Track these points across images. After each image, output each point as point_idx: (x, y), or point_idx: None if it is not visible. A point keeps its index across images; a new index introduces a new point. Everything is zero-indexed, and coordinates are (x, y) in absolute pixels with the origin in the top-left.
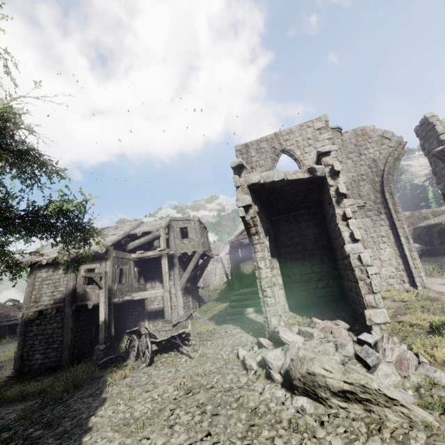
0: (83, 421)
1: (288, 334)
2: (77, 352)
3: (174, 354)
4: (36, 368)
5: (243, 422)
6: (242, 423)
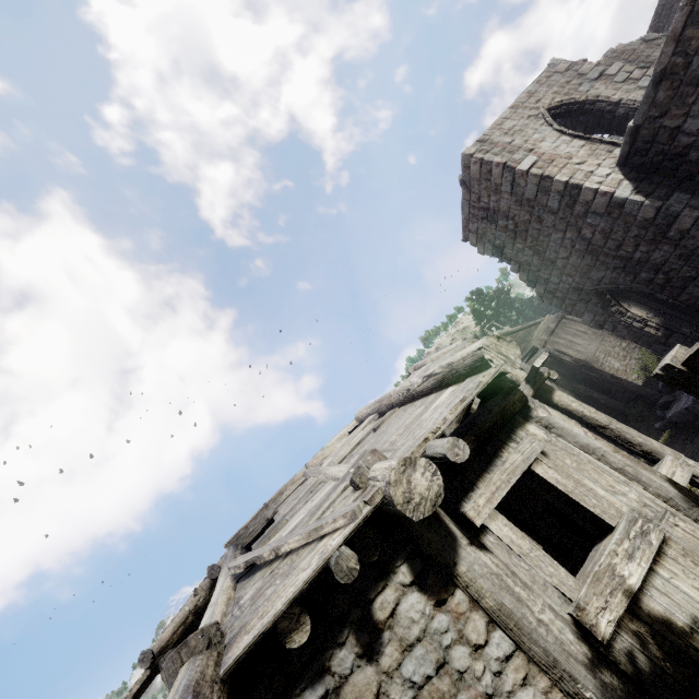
0: None
1: None
2: None
3: None
4: None
5: None
6: None
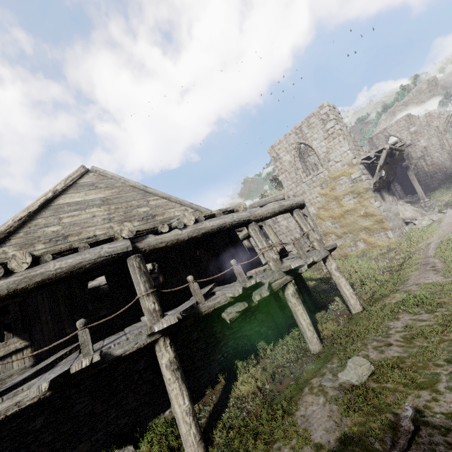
0: None
1: None
2: None
3: None
4: None
5: None
6: None
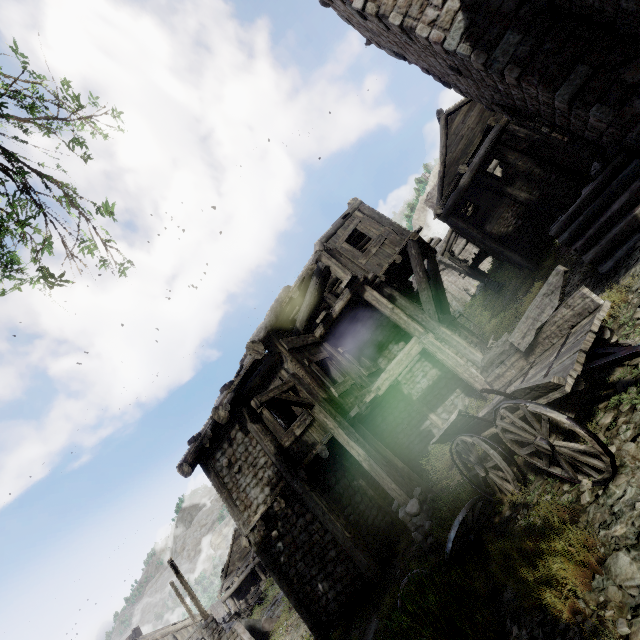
0: None
1: None
2: (374, 541)
3: None
4: (336, 609)
5: None
6: None
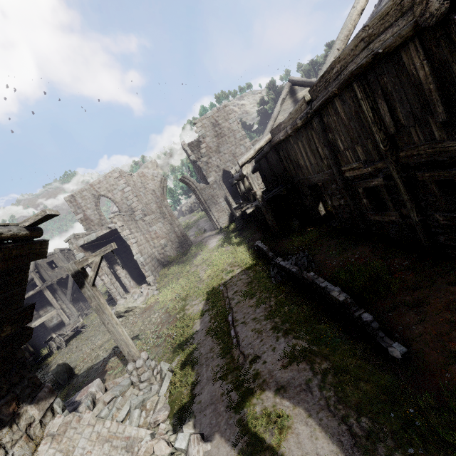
0: (46, 373)
1: (120, 301)
2: None
3: (79, 336)
4: None
5: (103, 334)
6: (103, 334)
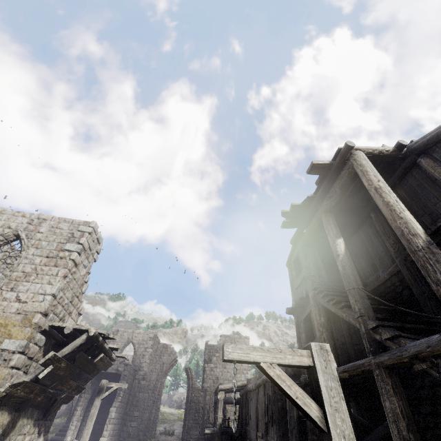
0: None
1: None
2: None
3: None
4: None
5: None
6: None
